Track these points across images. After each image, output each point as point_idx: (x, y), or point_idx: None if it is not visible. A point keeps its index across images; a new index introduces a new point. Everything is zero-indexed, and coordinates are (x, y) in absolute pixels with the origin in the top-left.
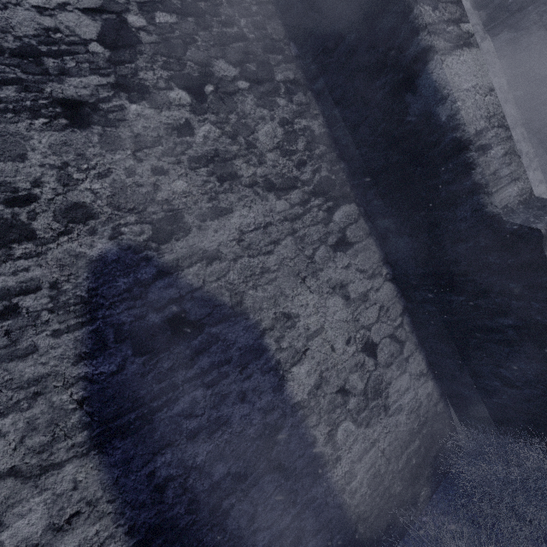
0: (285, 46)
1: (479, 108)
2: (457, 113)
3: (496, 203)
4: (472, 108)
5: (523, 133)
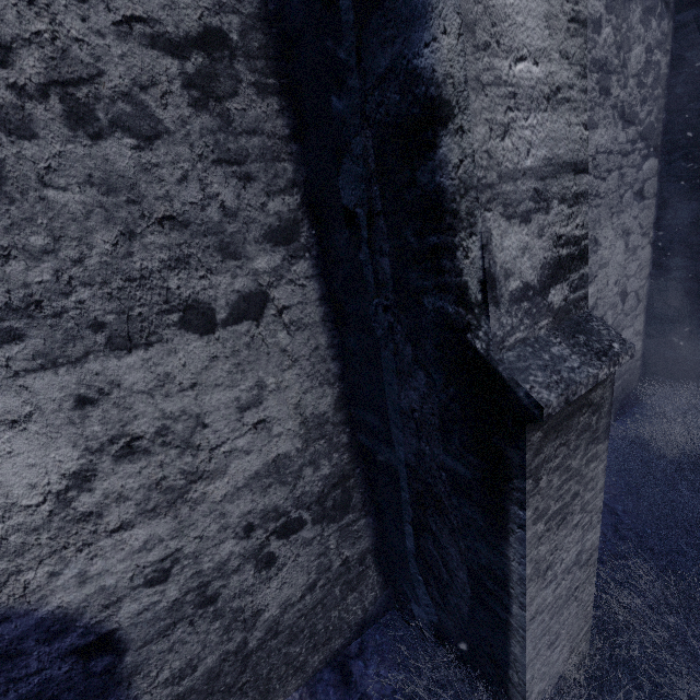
0: None
1: None
2: None
3: None
4: None
5: None
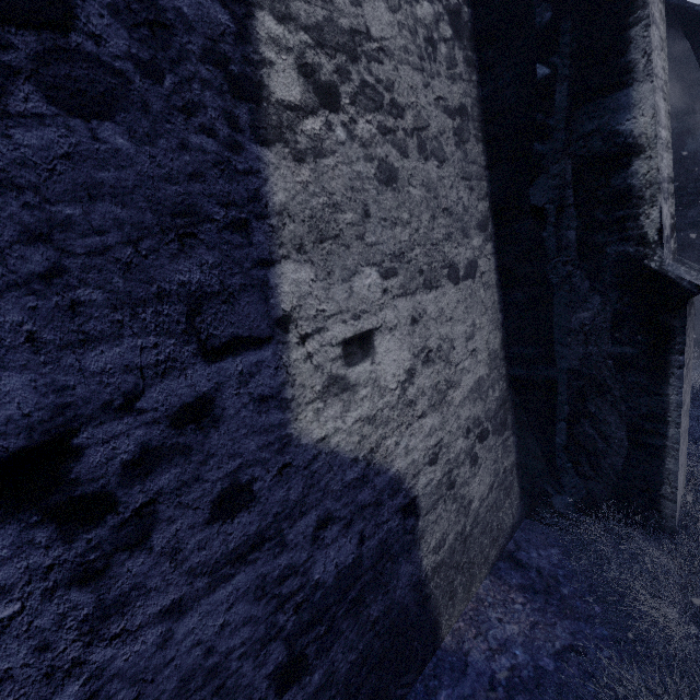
0: None
1: None
2: None
3: None
4: None
5: None
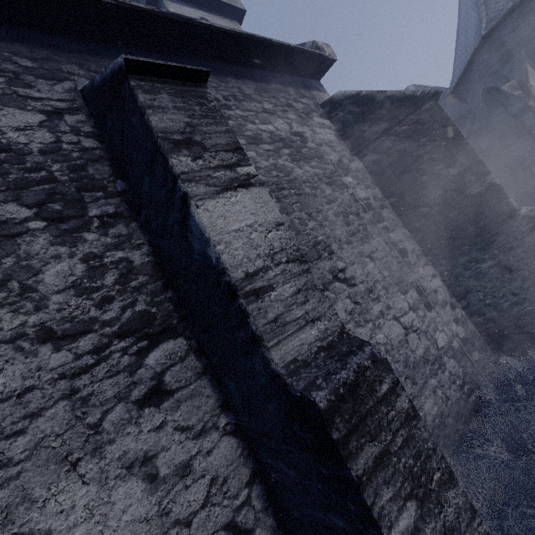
0: (109, 183)
1: (255, 247)
2: (220, 256)
3: (275, 361)
4: (243, 249)
5: (405, 233)
